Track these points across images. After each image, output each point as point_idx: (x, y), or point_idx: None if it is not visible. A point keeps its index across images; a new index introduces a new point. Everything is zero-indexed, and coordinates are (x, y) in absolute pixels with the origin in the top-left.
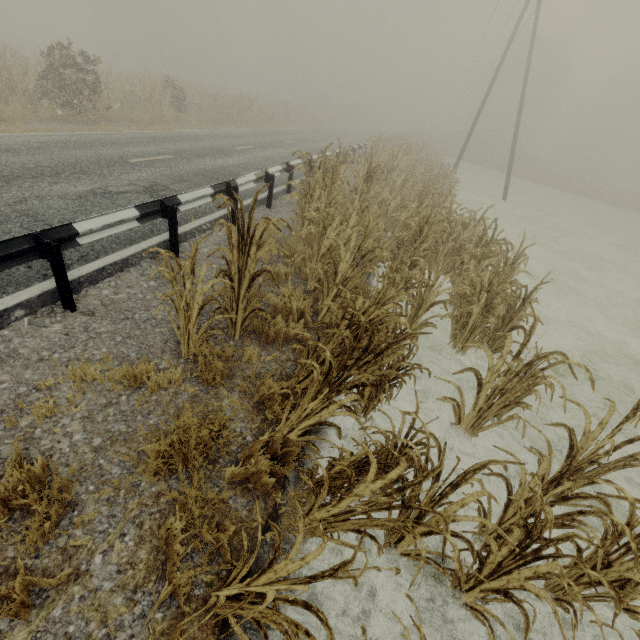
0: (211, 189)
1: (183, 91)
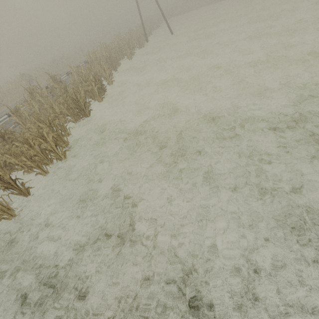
0: (6, 115)
1: (28, 75)
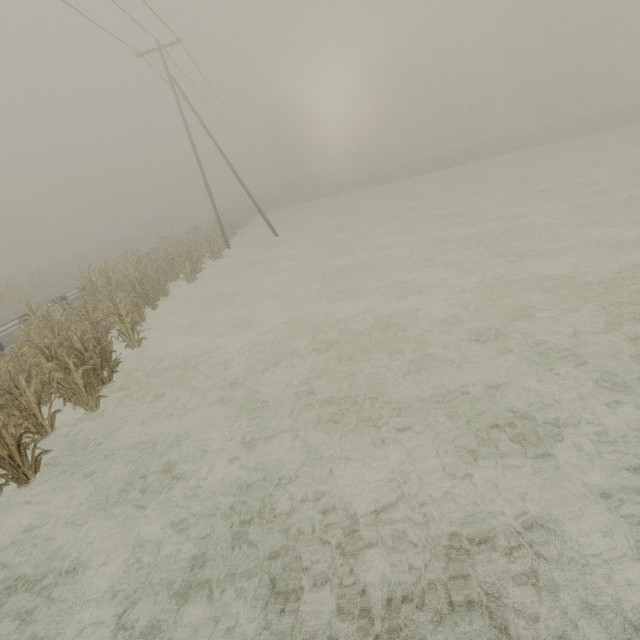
0: None
1: None
